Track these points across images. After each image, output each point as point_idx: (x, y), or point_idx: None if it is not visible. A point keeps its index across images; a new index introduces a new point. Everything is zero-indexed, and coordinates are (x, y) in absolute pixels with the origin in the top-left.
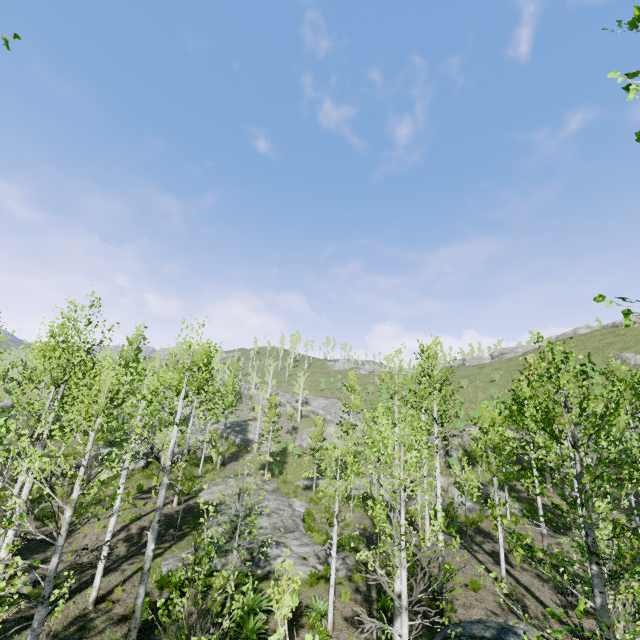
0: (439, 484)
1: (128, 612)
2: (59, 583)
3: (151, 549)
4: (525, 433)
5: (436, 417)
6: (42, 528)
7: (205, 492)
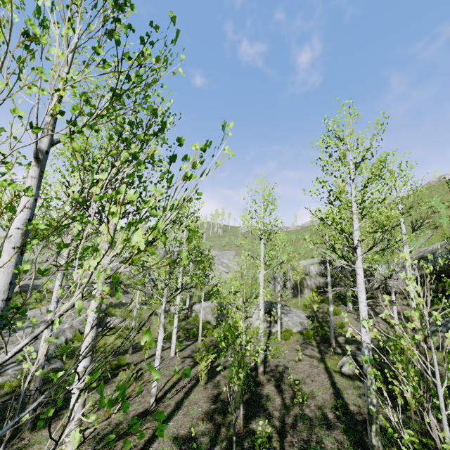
0: (57, 282)
1: None
2: None
3: None
4: None
5: None
6: None
7: (32, 310)
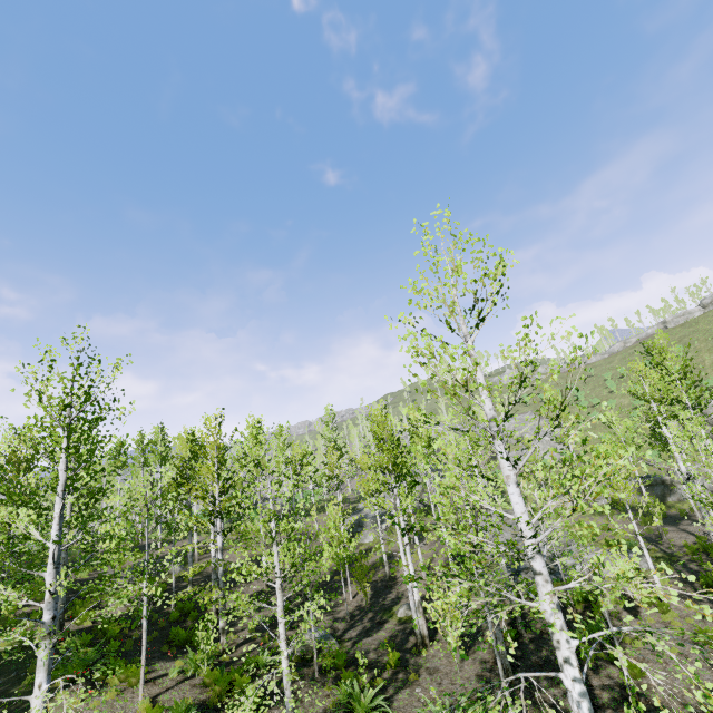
0: None
1: None
2: (424, 607)
3: (503, 563)
4: None
5: (690, 405)
6: (372, 579)
7: None
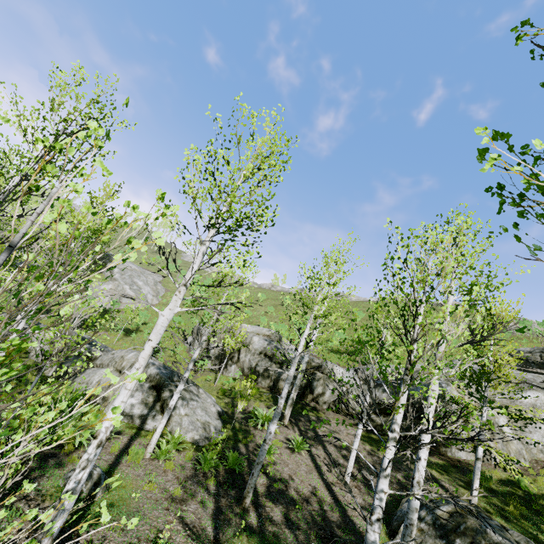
0: None
1: None
2: None
3: None
4: None
5: None
6: None
7: None
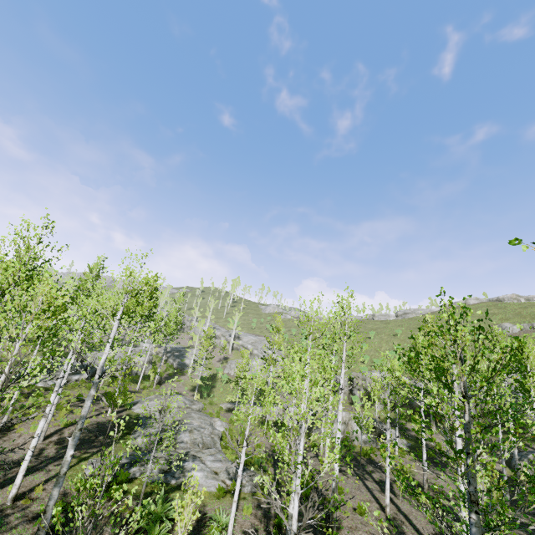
0: (340, 418)
1: (44, 511)
2: None
3: (70, 454)
4: (420, 379)
5: (344, 359)
6: None
7: (138, 406)
